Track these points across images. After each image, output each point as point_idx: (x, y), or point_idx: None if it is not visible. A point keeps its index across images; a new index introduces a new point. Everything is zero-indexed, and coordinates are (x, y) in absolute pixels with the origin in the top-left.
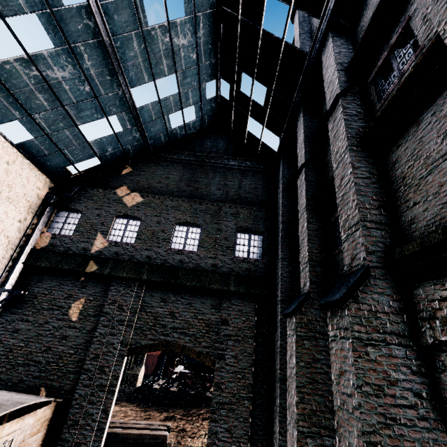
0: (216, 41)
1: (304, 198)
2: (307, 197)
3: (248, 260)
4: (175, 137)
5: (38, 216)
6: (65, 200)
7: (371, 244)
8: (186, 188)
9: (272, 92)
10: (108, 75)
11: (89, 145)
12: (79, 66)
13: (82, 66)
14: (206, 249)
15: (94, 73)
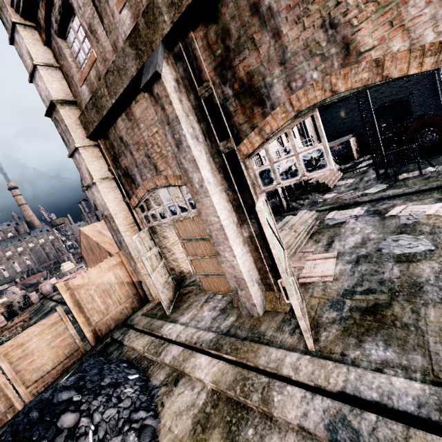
0: None
1: None
2: None
3: None
4: None
5: None
6: None
7: None
8: None
9: None
10: None
11: None
12: None
13: None
14: None
15: None
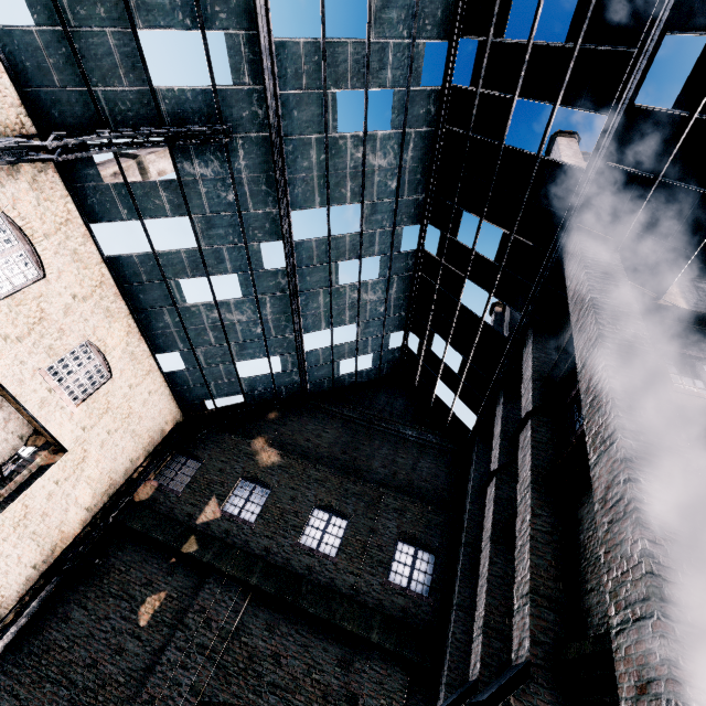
0: (409, 298)
1: (490, 522)
2: (494, 521)
3: (407, 592)
4: (342, 383)
5: (152, 455)
6: (189, 442)
7: (540, 629)
8: (340, 455)
9: (469, 363)
10: (284, 321)
11: (239, 382)
12: (259, 312)
13: (261, 312)
14: (348, 557)
15: (271, 318)
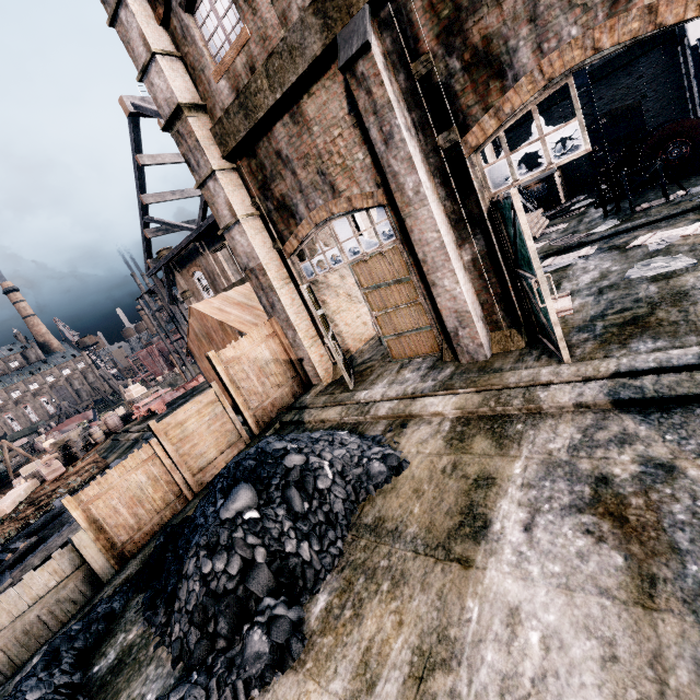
0: None
1: None
2: None
3: None
4: None
5: None
6: None
7: None
8: None
9: None
10: None
11: None
12: None
13: None
14: None
15: None
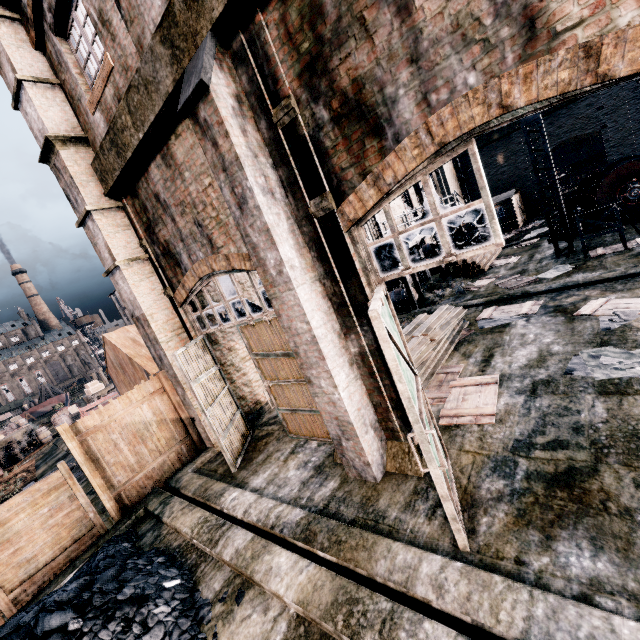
0: None
1: None
2: None
3: None
4: None
5: None
6: None
7: None
8: None
9: None
10: None
11: None
12: None
13: None
14: None
15: None
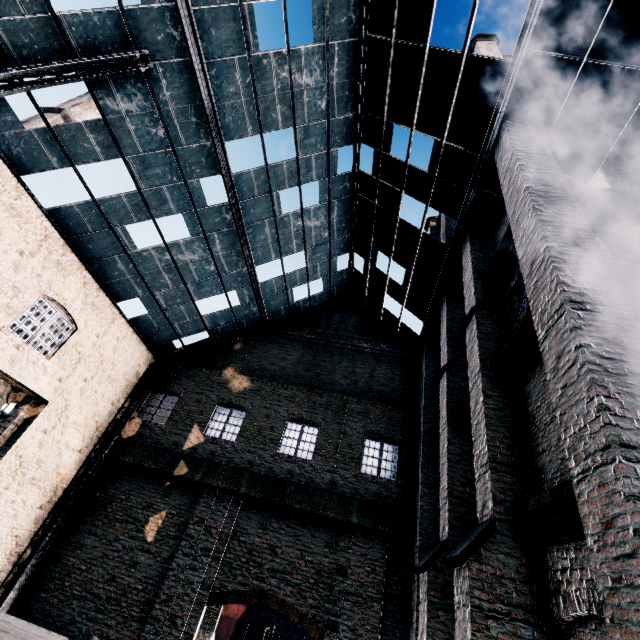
0: (350, 220)
1: (445, 410)
2: (449, 409)
3: (378, 479)
4: (297, 309)
5: (132, 396)
6: (164, 380)
7: (500, 491)
8: (304, 373)
9: (412, 274)
10: (235, 256)
11: (201, 319)
12: (210, 250)
13: (212, 249)
14: (323, 458)
15: (222, 255)
